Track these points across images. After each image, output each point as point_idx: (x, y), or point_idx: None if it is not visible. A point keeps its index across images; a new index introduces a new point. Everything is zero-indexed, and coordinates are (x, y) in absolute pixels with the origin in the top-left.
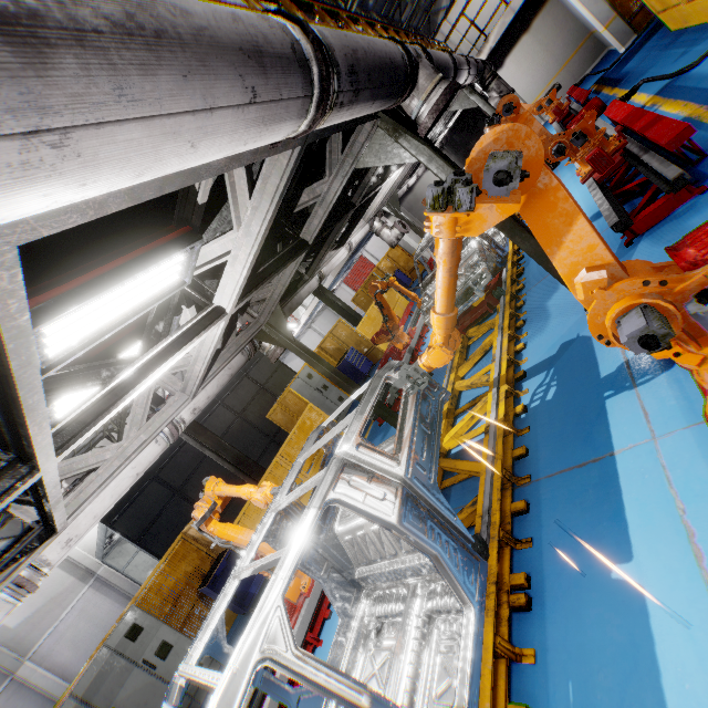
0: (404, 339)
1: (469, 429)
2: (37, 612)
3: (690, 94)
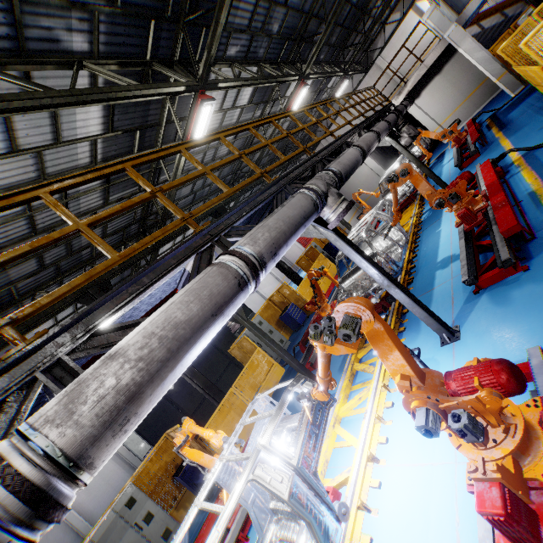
0: (327, 309)
1: (358, 405)
2: None
3: (540, 171)
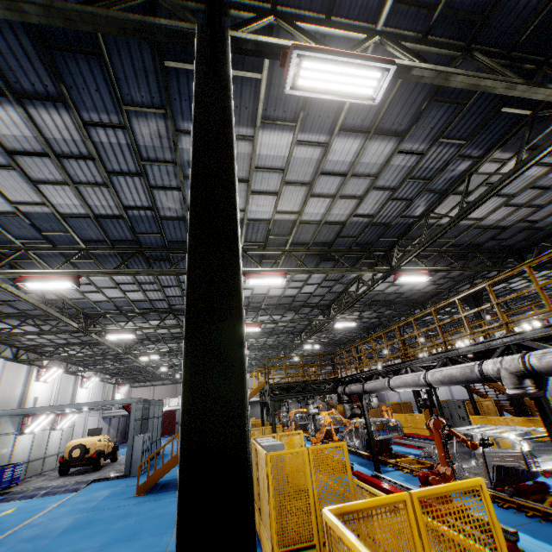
0: None
1: None
2: None
3: None
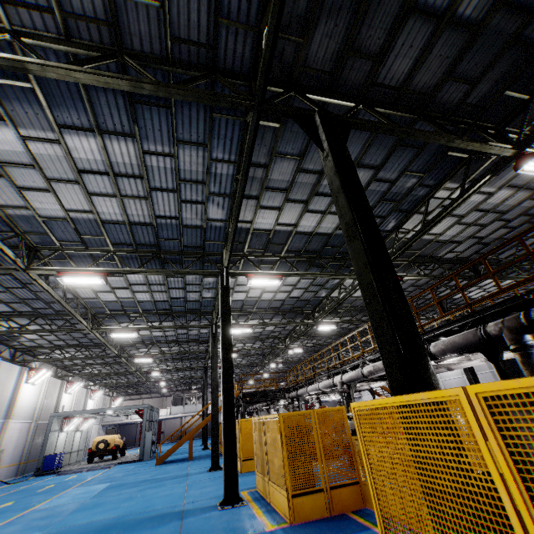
0: None
1: None
2: None
3: None
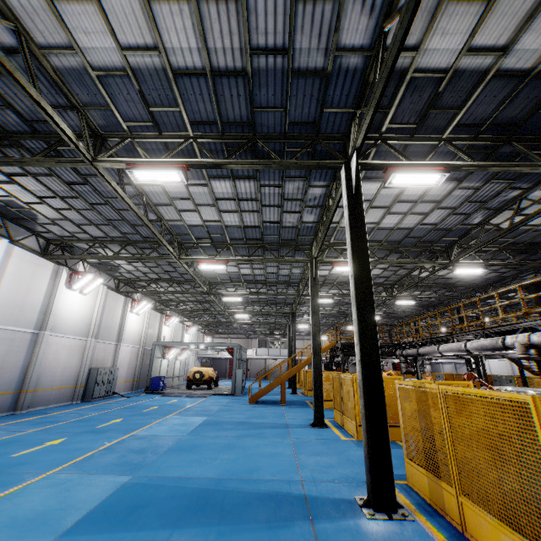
0: None
1: None
2: None
3: None
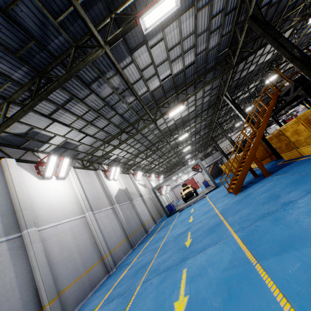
0: None
1: None
2: (132, 192)
3: None
